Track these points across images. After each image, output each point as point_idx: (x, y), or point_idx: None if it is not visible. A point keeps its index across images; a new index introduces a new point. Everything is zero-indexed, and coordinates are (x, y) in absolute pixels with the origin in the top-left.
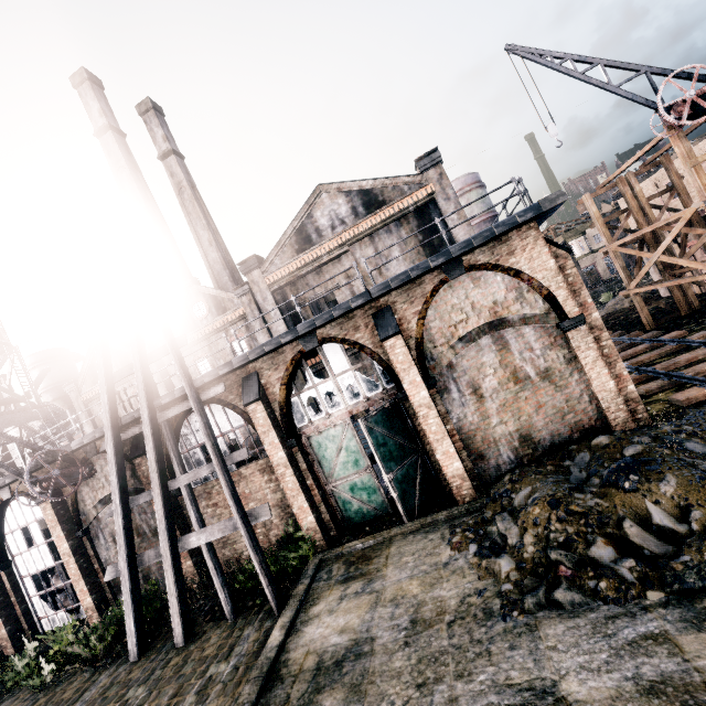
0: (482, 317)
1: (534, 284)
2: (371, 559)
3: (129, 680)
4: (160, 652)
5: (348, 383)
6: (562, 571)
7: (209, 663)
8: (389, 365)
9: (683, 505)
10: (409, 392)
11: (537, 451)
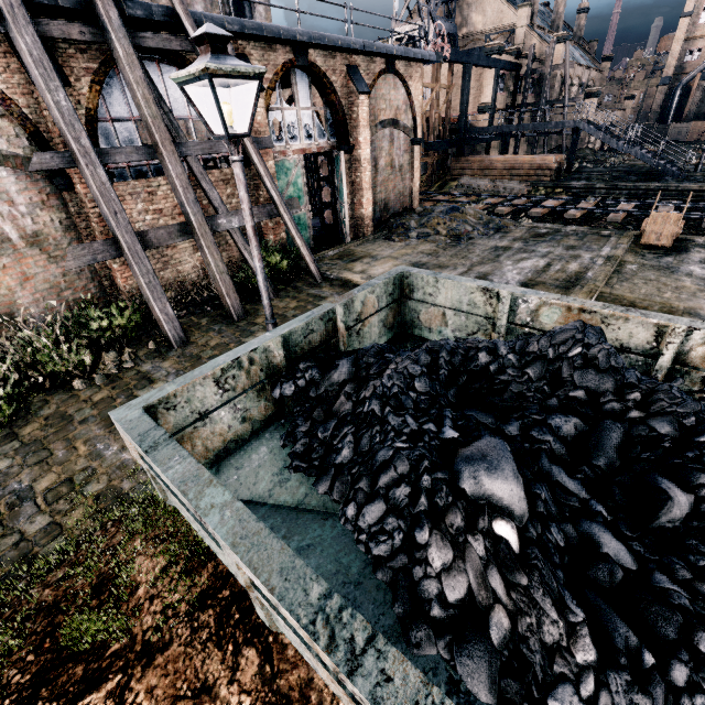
0: (391, 113)
1: (413, 106)
2: (353, 255)
3: (219, 344)
4: (217, 330)
5: (306, 121)
6: (466, 231)
7: (311, 305)
8: (347, 119)
9: (478, 216)
10: (363, 146)
11: (388, 215)
